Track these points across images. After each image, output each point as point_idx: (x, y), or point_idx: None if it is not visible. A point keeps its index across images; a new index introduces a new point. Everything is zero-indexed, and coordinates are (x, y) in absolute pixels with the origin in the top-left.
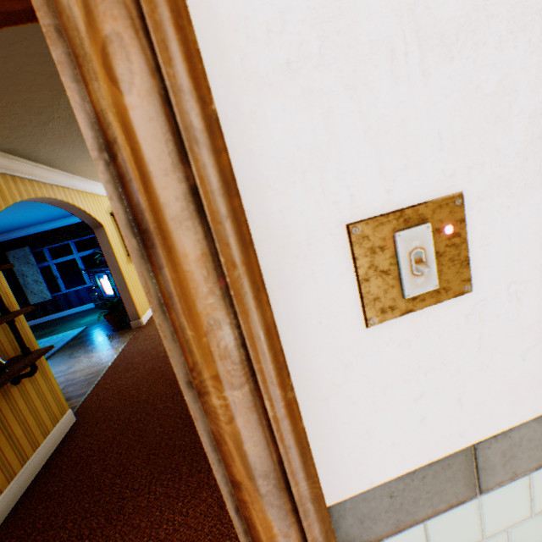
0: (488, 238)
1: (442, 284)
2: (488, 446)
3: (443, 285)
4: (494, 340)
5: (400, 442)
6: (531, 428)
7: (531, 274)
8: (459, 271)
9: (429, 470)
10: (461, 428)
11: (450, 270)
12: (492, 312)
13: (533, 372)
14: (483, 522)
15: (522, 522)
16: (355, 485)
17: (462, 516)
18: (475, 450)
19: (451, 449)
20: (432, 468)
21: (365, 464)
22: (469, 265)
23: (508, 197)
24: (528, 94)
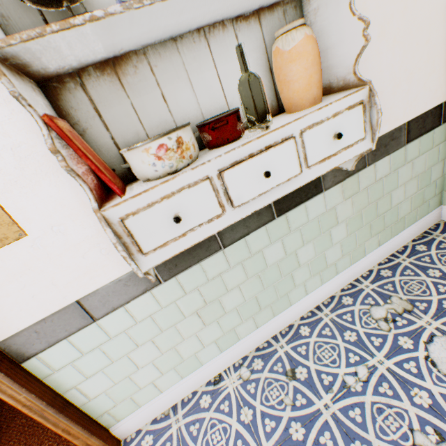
0: (23, 209)
1: (3, 236)
2: (88, 299)
3: (4, 236)
4: (59, 253)
5: (26, 308)
6: (112, 286)
7: (65, 220)
8: (10, 228)
9: (55, 316)
10: (64, 295)
11: (4, 229)
12: (49, 242)
13: (97, 262)
14: (107, 331)
15: (133, 327)
16: (9, 332)
17: (91, 331)
18: (80, 303)
19: (64, 305)
20: (56, 315)
21: (9, 322)
22: (16, 224)
23: (24, 188)
24: (5, 138)
